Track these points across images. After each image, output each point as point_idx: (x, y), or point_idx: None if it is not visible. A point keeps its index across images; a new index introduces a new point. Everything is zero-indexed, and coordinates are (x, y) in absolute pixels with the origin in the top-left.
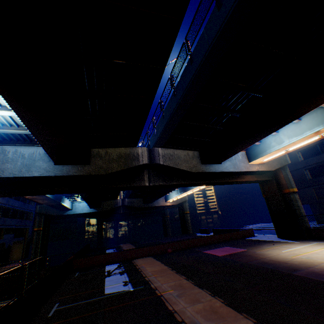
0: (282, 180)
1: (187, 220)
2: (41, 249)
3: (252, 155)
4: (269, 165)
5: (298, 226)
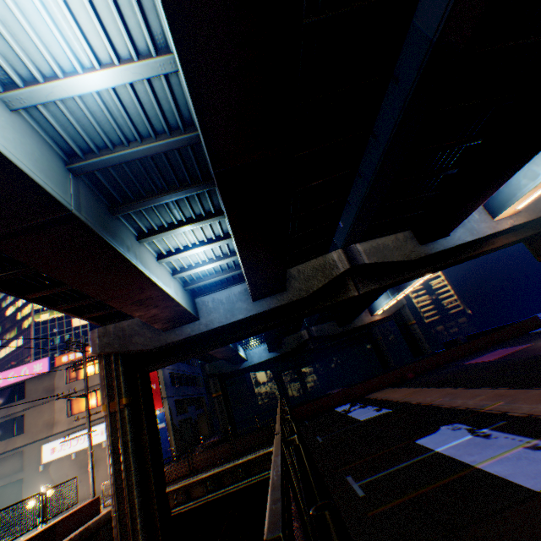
0: None
1: (415, 335)
2: (229, 419)
3: (495, 207)
4: (530, 212)
5: None
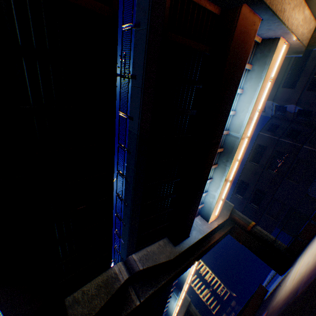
0: (240, 221)
1: None
2: None
3: (206, 215)
4: (222, 215)
5: (280, 251)
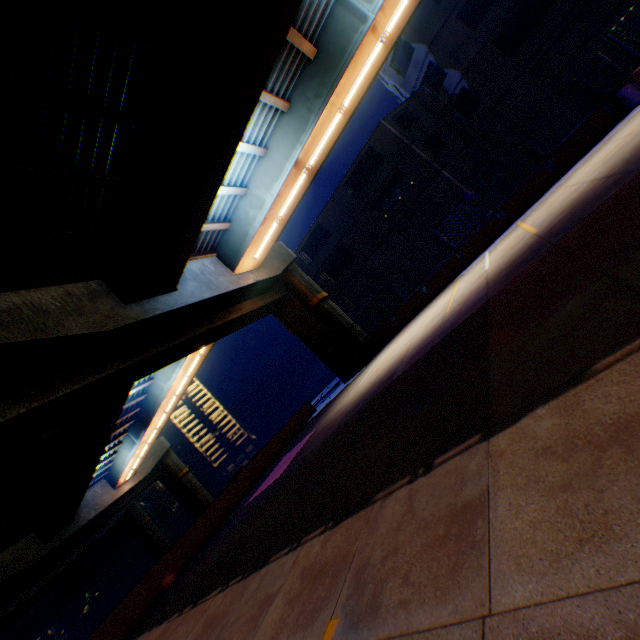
0: (302, 288)
1: (194, 488)
2: None
3: (233, 255)
4: (271, 268)
5: (357, 343)
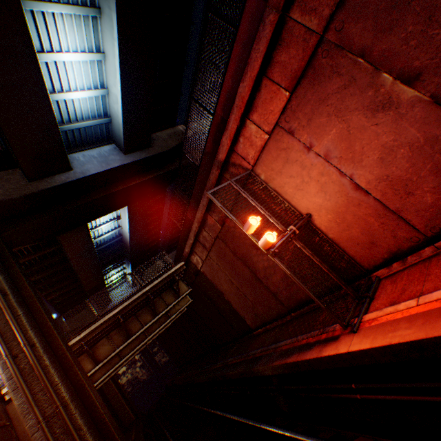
0: None
1: None
2: None
3: None
4: None
5: None
